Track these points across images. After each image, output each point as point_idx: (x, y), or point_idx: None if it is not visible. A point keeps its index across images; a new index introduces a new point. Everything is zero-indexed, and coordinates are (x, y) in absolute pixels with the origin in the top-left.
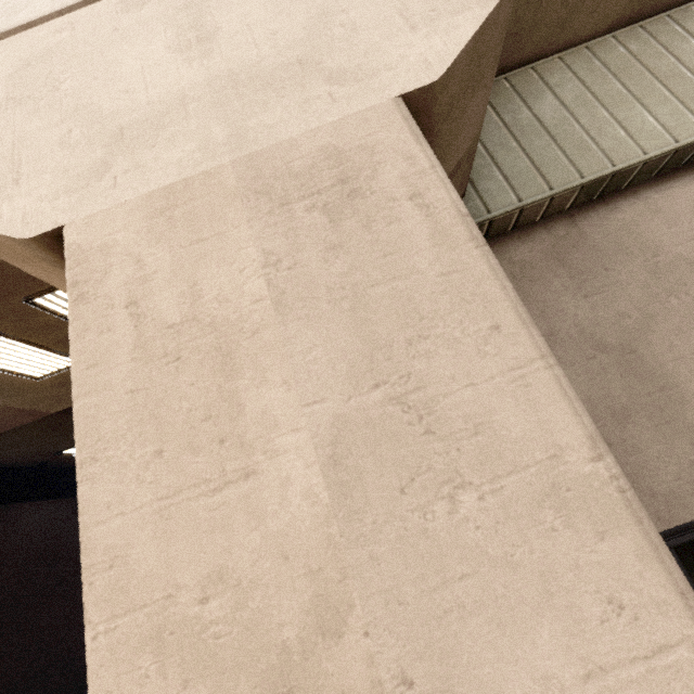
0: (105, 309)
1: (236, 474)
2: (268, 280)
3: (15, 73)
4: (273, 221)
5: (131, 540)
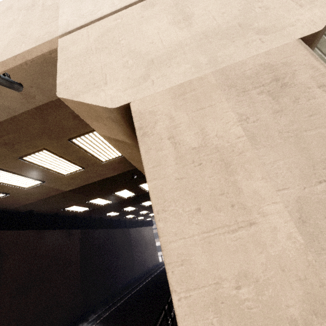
0: (158, 140)
1: (244, 223)
2: (243, 127)
3: (98, 38)
4: (240, 99)
5: (191, 252)
